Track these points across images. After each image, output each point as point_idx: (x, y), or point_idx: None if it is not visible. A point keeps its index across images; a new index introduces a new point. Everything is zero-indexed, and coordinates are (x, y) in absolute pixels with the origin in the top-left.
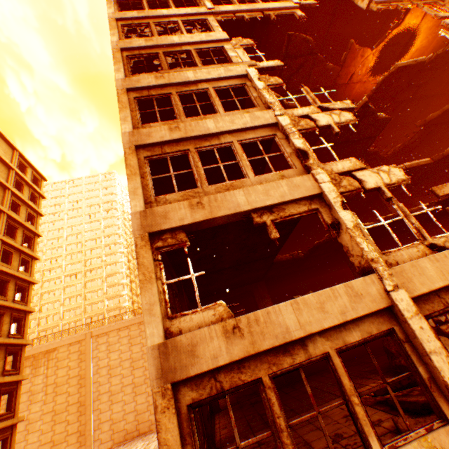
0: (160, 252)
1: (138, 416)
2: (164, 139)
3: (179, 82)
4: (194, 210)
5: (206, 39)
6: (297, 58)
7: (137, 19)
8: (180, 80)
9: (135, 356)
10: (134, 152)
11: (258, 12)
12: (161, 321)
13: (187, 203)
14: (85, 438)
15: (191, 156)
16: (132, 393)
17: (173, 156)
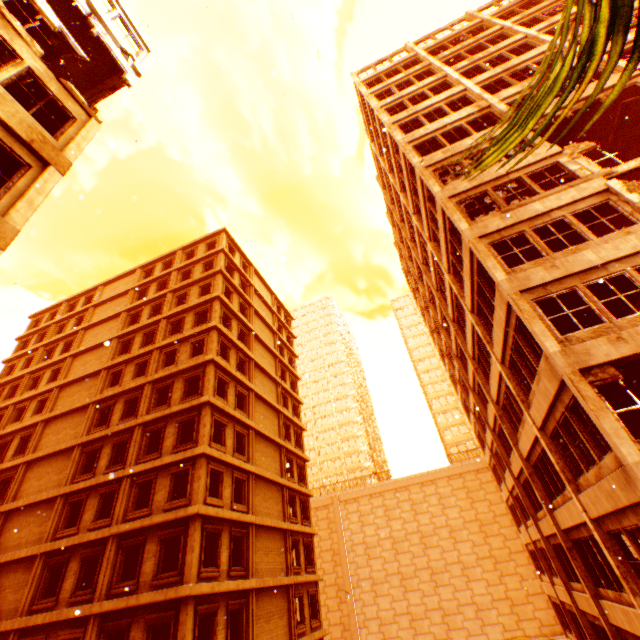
0: (592, 386)
1: (413, 622)
2: (545, 281)
3: (529, 217)
4: (616, 346)
5: (534, 160)
6: (637, 123)
7: (444, 159)
8: (528, 215)
9: (395, 534)
10: (520, 297)
11: (581, 101)
12: (631, 443)
13: (604, 339)
14: (350, 634)
15: (581, 292)
16: (400, 586)
17: (558, 294)
